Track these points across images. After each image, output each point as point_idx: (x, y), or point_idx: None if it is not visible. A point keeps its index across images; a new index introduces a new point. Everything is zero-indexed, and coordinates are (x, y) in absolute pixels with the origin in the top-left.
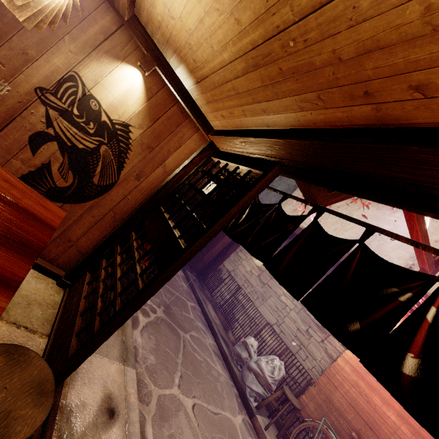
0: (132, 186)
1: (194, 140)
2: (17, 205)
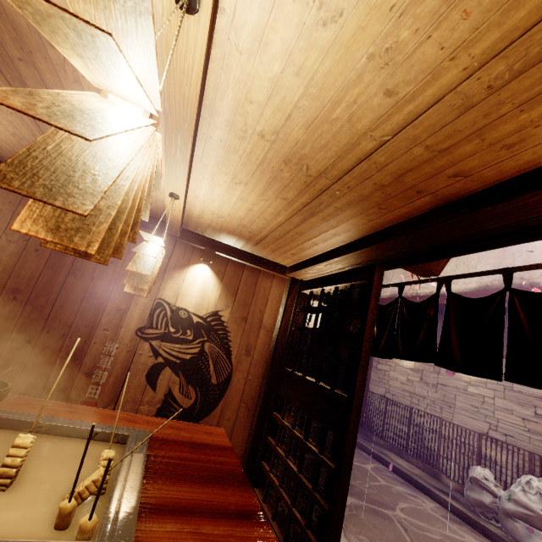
0: (246, 365)
1: (276, 287)
2: (196, 444)
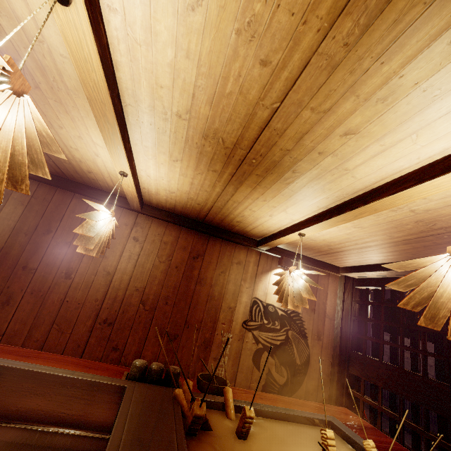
0: (319, 348)
1: (331, 283)
2: (353, 425)
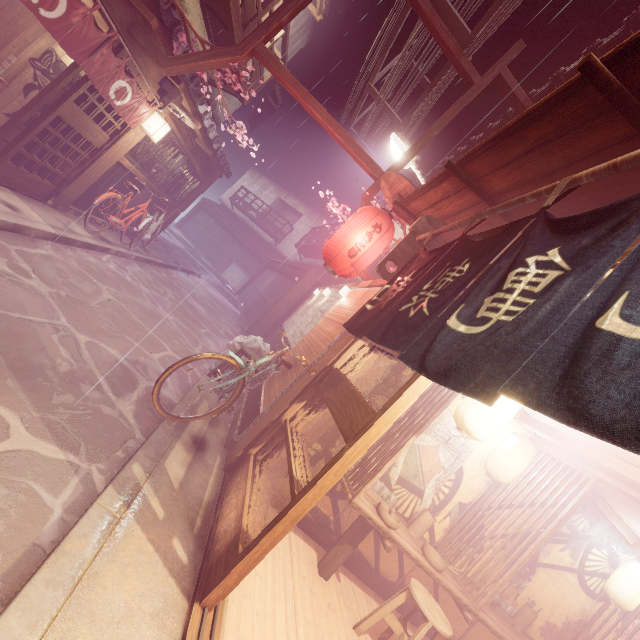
0: None
1: None
2: None
